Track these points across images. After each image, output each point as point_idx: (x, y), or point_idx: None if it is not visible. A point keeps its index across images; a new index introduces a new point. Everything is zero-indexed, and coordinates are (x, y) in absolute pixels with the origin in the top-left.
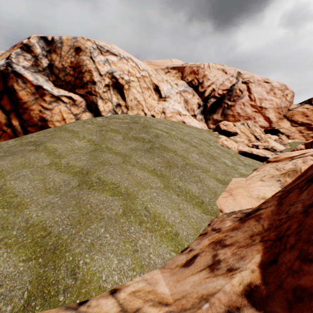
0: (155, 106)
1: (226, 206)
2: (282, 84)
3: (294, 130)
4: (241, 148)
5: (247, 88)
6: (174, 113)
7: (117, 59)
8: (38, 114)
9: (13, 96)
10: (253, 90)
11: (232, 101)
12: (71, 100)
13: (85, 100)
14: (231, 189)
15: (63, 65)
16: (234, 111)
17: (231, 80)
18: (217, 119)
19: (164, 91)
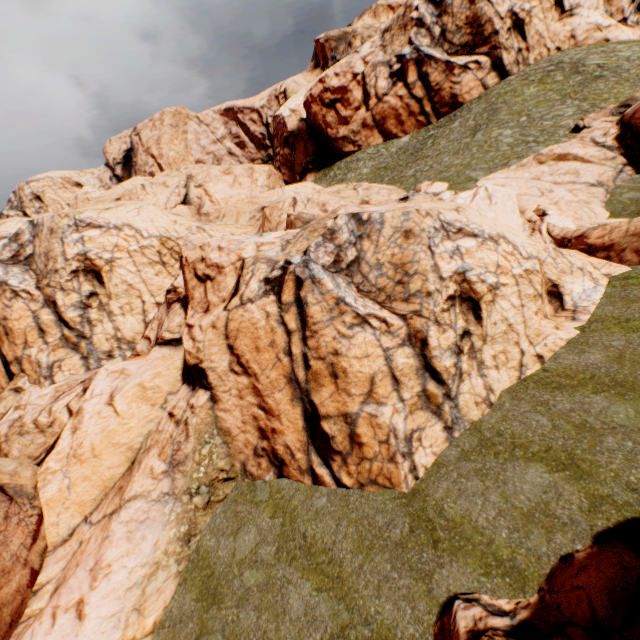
0: (559, 32)
1: None
2: None
3: None
4: None
5: None
6: (590, 31)
7: None
8: (449, 92)
9: (425, 82)
10: None
11: None
12: (476, 64)
13: (490, 60)
14: None
15: (456, 26)
16: None
17: None
18: None
19: None
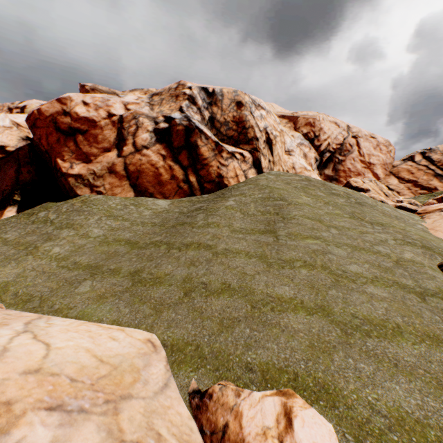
0: (287, 161)
1: (440, 236)
2: (386, 140)
3: (403, 187)
4: (390, 204)
5: (356, 143)
6: (302, 168)
7: (265, 113)
8: (216, 171)
9: (194, 151)
10: (361, 145)
11: (343, 156)
12: (242, 156)
13: (252, 157)
14: (431, 228)
15: (225, 119)
16: (345, 167)
17: (343, 134)
18: (328, 174)
19: (287, 144)
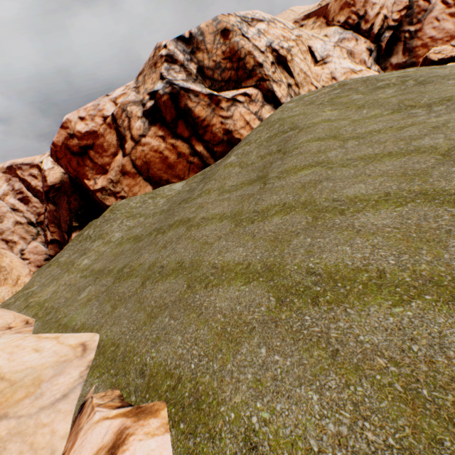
0: (320, 74)
1: None
2: None
3: None
4: None
5: None
6: (347, 73)
7: (265, 26)
8: (221, 128)
9: (189, 117)
10: None
11: (416, 23)
12: (246, 97)
13: (260, 91)
14: None
15: (214, 61)
16: (424, 38)
17: None
18: (398, 63)
19: (318, 51)
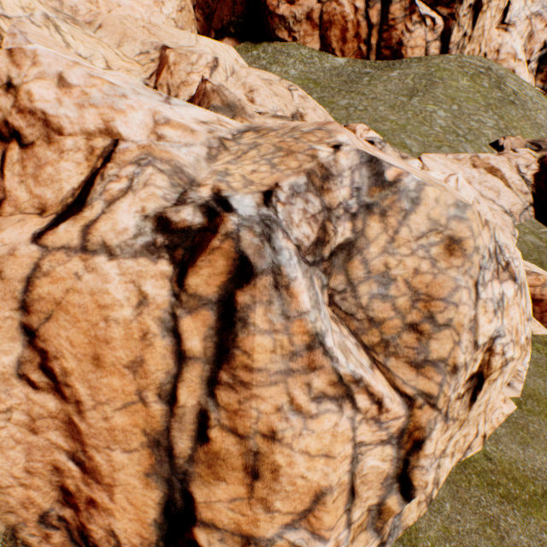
0: (493, 40)
1: None
2: None
3: None
4: None
5: None
6: (510, 55)
7: None
8: (398, 36)
9: (385, 8)
10: None
11: None
12: (432, 23)
13: (443, 26)
14: None
15: None
16: None
17: None
18: None
19: (512, 12)
